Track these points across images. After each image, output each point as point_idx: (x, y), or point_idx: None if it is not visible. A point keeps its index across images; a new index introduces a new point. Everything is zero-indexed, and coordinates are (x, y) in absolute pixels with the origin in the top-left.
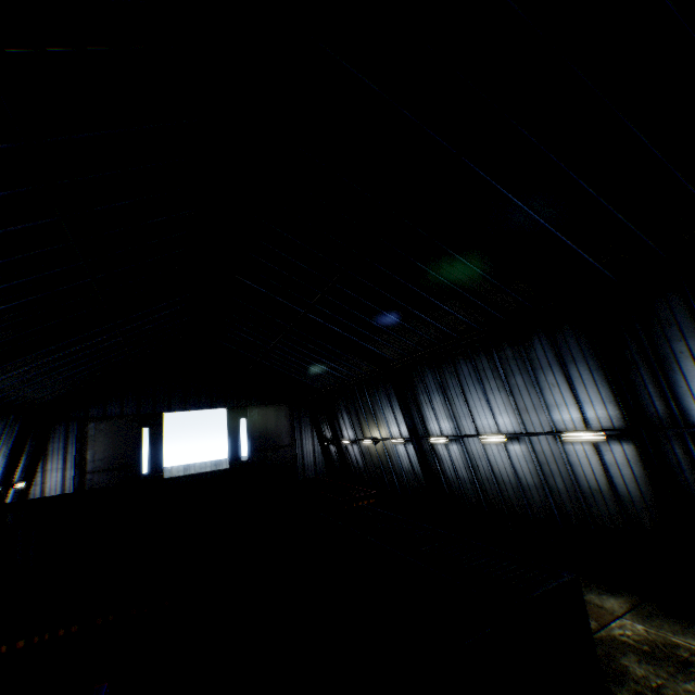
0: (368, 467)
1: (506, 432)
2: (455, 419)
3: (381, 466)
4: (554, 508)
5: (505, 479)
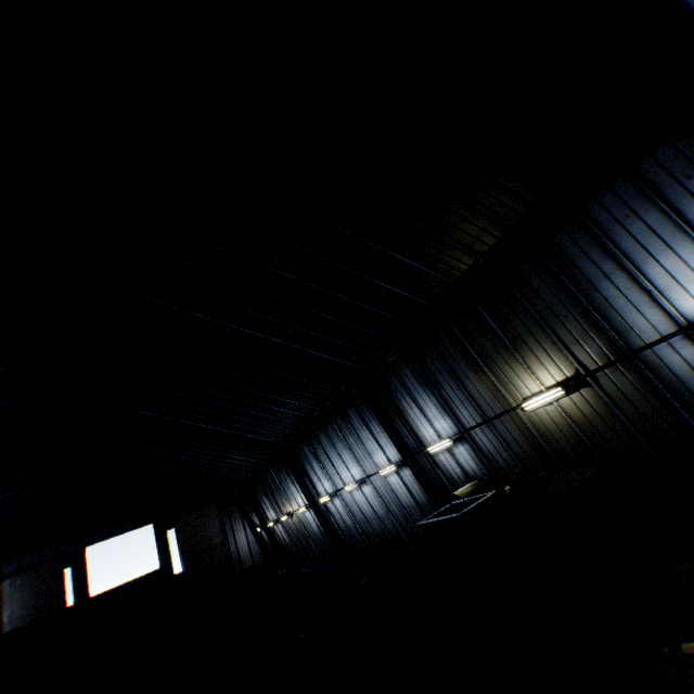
0: (293, 541)
1: (358, 479)
2: (331, 478)
3: (301, 536)
4: (399, 527)
5: (370, 516)
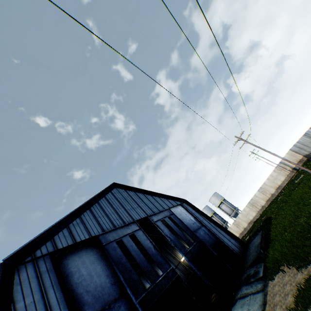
0: None
1: None
2: None
3: None
4: None
5: None
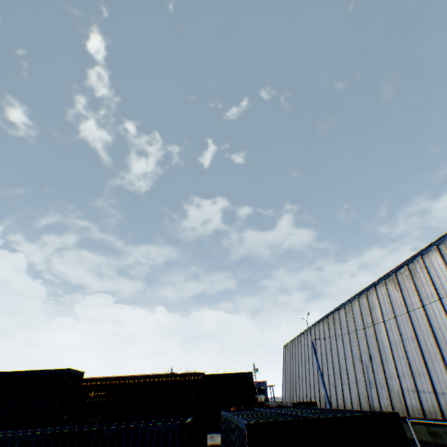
0: None
1: None
2: None
3: None
4: None
5: None
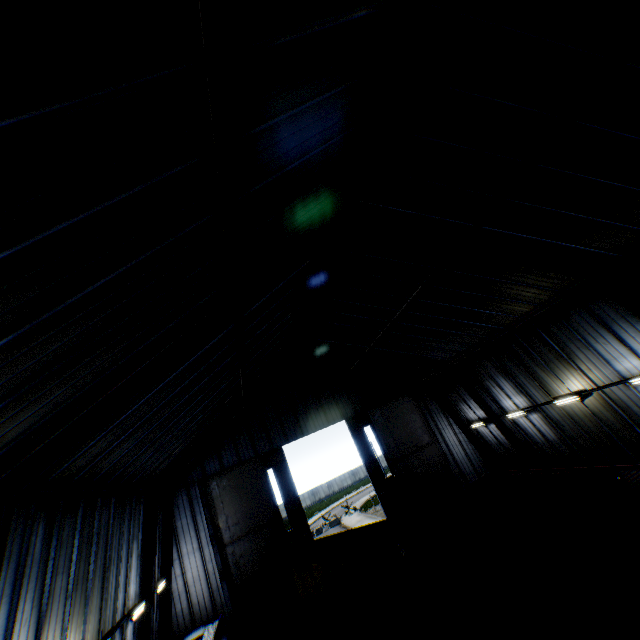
0: (570, 437)
1: None
2: None
3: (604, 428)
4: None
5: None
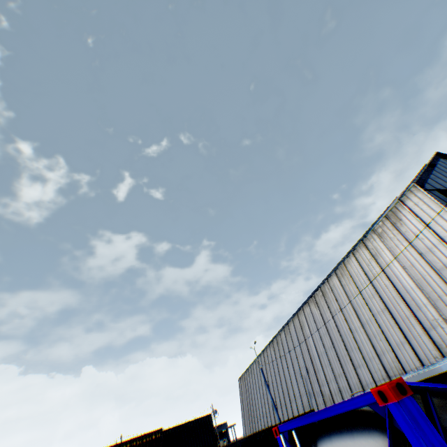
0: None
1: None
2: None
3: None
4: None
5: None
